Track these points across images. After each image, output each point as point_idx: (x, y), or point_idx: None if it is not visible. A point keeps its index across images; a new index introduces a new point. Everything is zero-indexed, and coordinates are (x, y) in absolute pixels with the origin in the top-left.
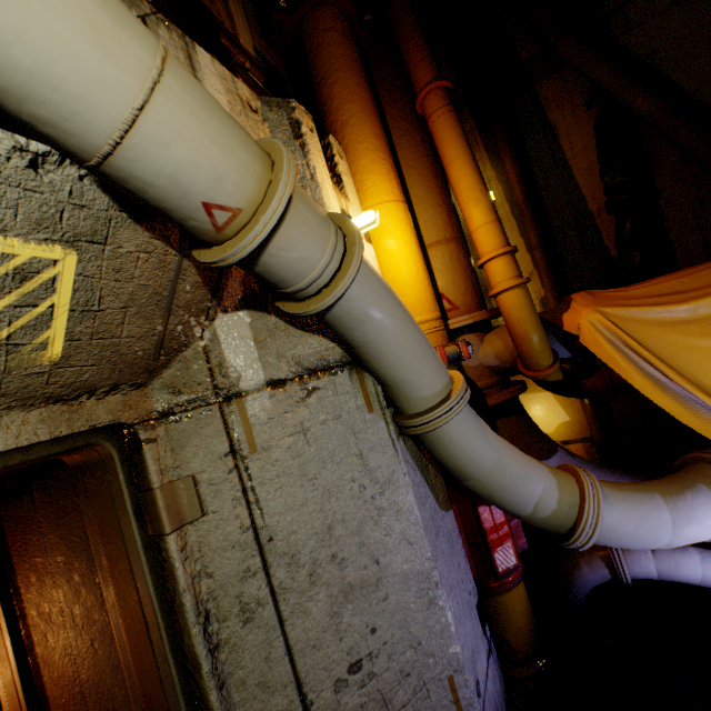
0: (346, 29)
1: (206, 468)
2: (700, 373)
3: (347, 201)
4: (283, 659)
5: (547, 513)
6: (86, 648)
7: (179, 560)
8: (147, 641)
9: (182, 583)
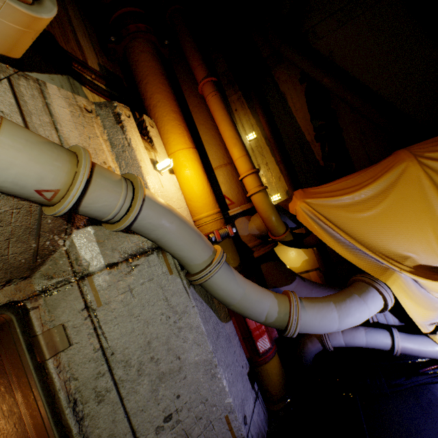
0: (152, 51)
1: (70, 319)
2: (358, 232)
3: (155, 153)
4: (124, 420)
5: (273, 320)
6: (11, 428)
7: (55, 373)
8: (41, 420)
9: (58, 386)
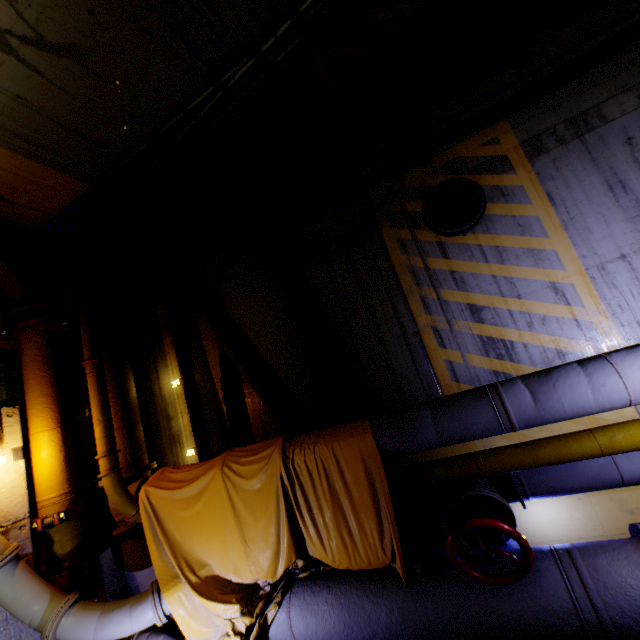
0: (40, 339)
1: None
2: (177, 530)
3: None
4: None
5: (36, 625)
6: None
7: None
8: None
9: None
